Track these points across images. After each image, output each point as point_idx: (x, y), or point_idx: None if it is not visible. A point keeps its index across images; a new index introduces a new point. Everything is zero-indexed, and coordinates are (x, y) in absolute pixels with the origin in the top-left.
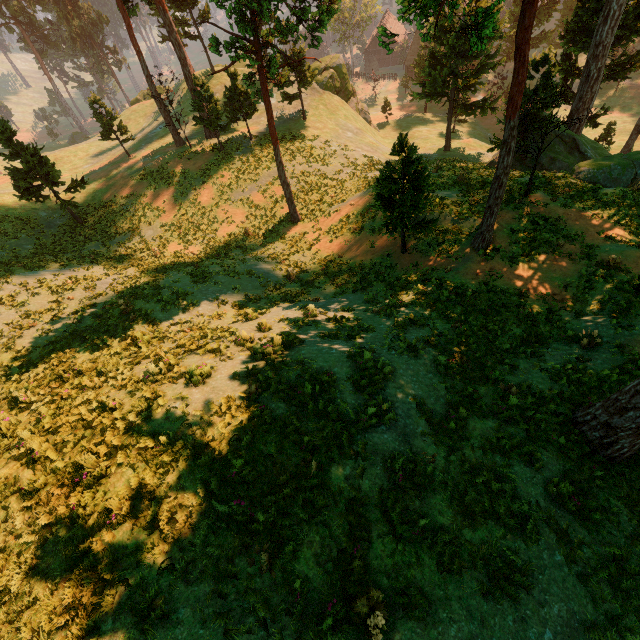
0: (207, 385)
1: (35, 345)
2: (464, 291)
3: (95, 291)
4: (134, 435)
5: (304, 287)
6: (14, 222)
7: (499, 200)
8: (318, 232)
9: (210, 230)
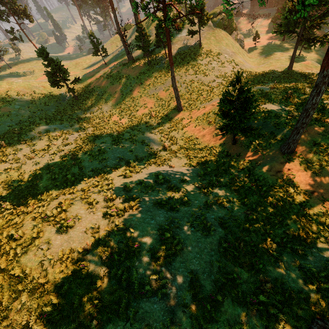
0: (67, 234)
1: (29, 170)
2: (263, 184)
3: (67, 141)
4: (14, 263)
5: (170, 155)
6: (49, 97)
7: (305, 125)
8: (190, 119)
9: (134, 110)
